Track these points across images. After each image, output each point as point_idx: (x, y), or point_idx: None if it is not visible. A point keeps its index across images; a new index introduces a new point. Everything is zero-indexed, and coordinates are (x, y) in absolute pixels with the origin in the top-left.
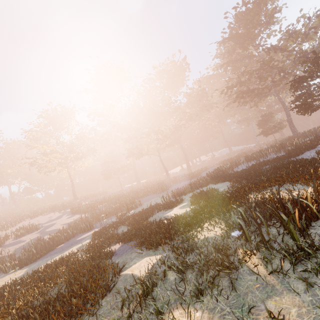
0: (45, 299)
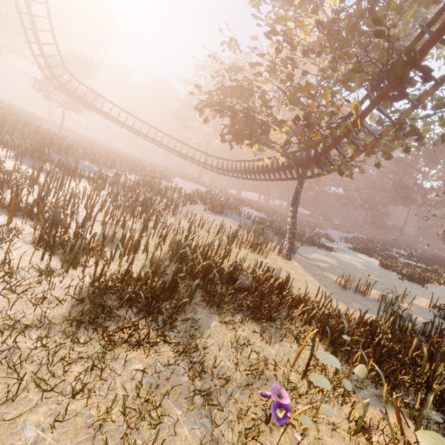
0: None
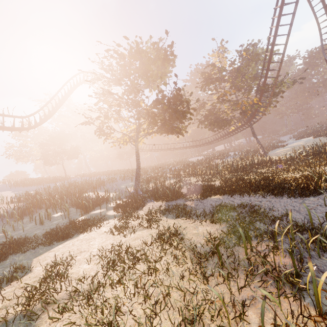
0: None
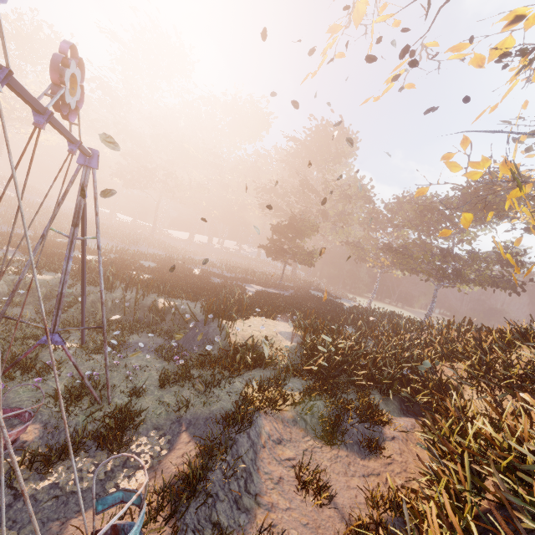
0: None
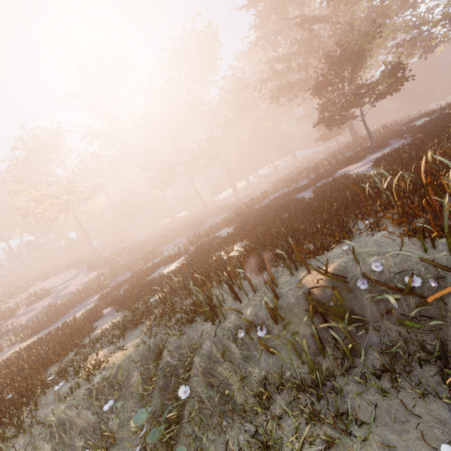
0: (35, 357)
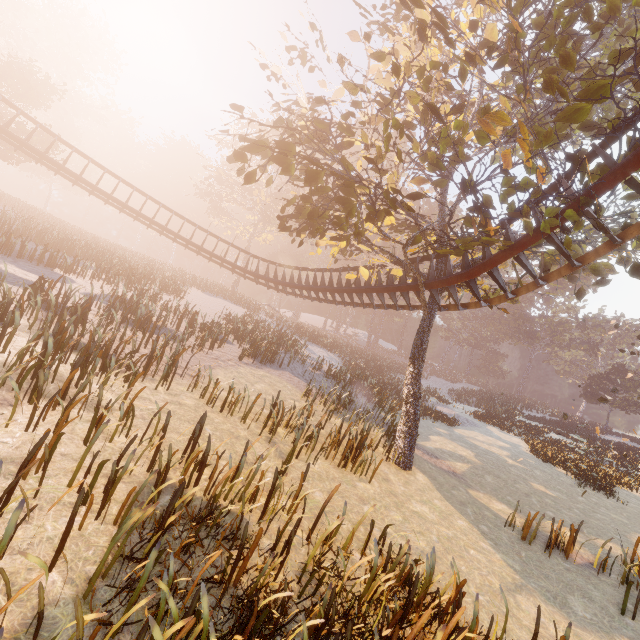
0: None
